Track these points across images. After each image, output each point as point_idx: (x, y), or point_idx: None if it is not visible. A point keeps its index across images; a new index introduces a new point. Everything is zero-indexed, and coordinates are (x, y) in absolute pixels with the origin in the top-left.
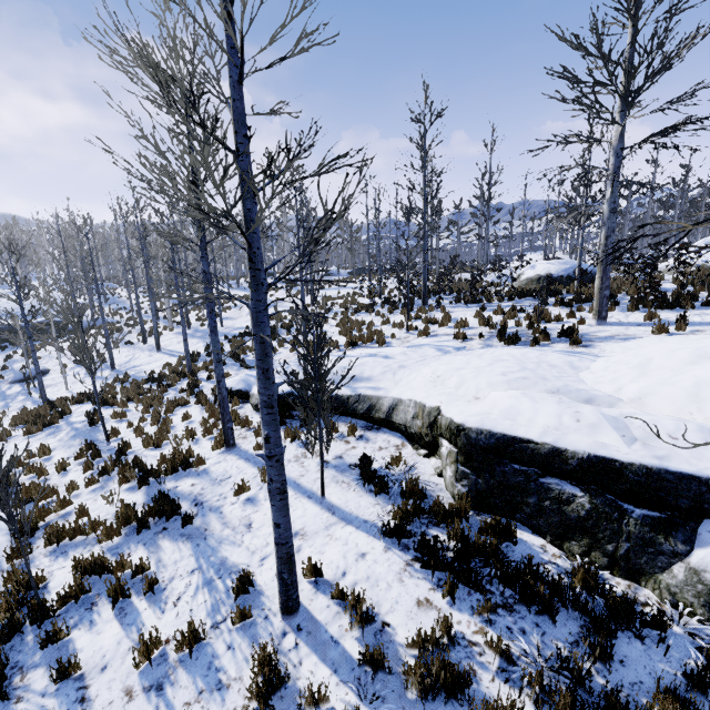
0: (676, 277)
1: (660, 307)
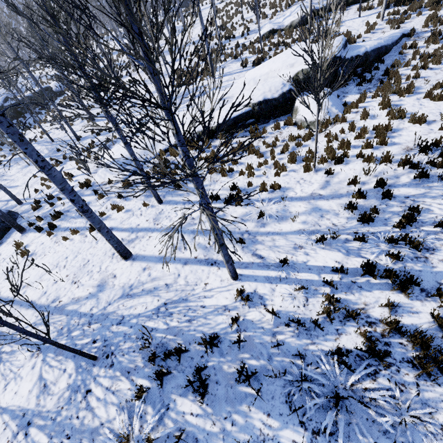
0: None
1: None
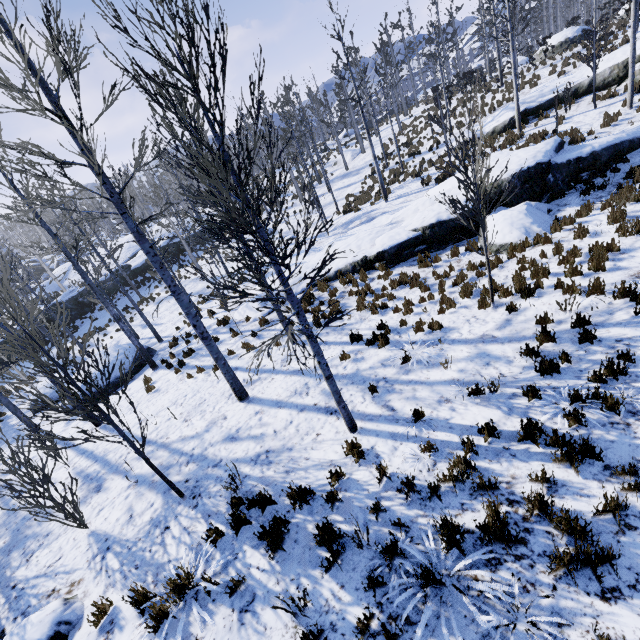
0: None
1: None
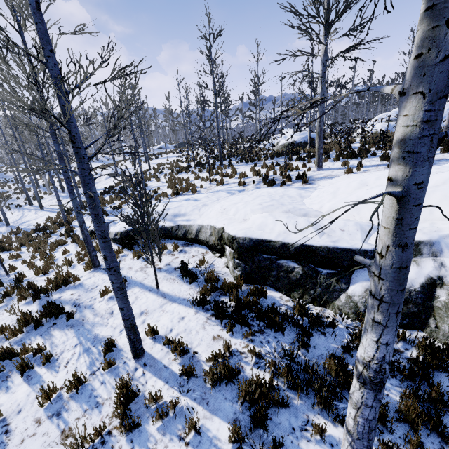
0: (361, 140)
1: (350, 158)
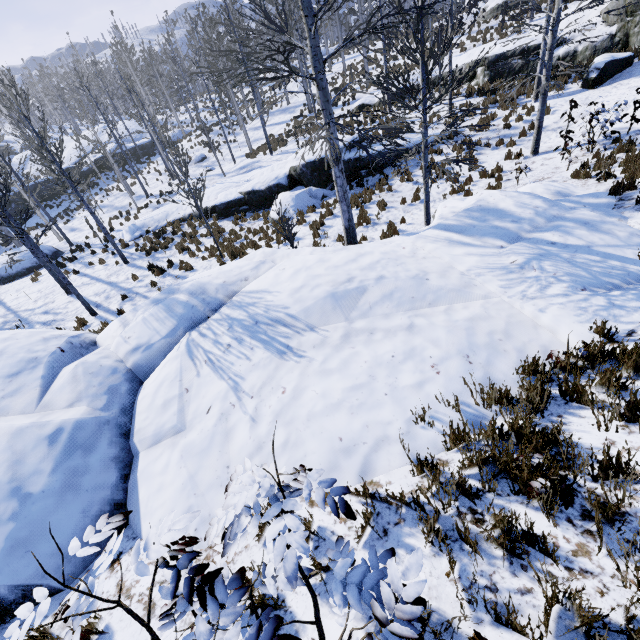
0: None
1: None
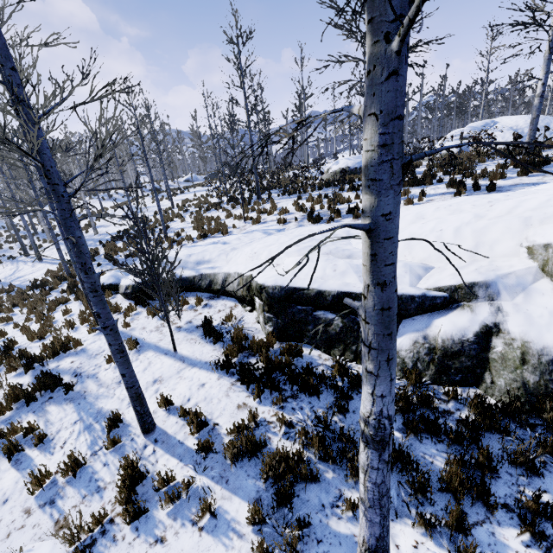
0: (428, 163)
1: (412, 186)
